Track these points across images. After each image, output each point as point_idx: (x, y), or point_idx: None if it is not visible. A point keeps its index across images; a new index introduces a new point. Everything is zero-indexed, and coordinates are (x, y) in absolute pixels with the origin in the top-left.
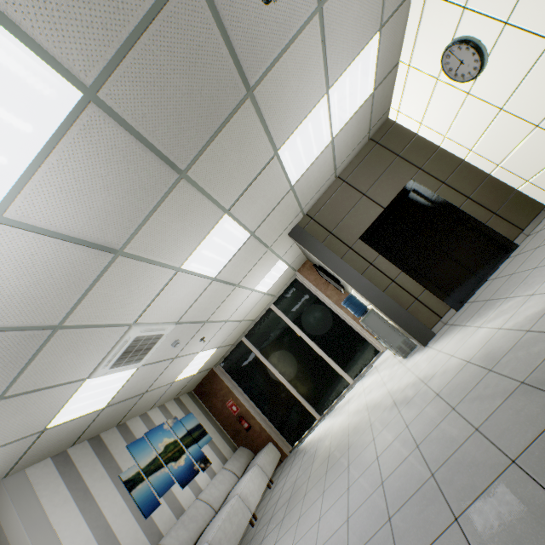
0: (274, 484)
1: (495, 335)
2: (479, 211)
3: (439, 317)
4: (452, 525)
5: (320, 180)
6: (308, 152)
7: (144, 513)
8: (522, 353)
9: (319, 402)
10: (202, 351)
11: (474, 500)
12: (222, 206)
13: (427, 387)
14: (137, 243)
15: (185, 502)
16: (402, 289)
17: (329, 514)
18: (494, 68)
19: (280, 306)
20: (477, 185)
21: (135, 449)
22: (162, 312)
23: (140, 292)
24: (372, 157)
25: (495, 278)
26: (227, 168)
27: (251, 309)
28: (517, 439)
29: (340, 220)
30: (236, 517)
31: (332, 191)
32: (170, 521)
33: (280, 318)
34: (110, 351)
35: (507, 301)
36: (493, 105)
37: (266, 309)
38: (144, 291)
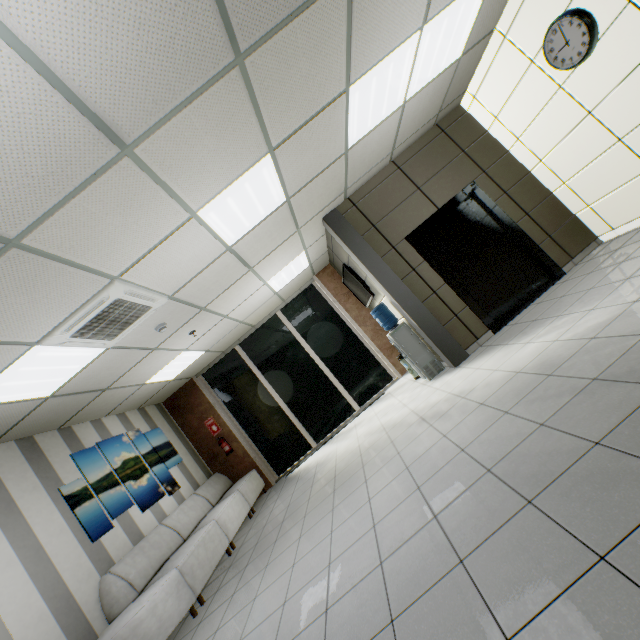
0: (256, 513)
1: (550, 347)
2: (534, 231)
3: (476, 338)
4: (526, 508)
5: (375, 157)
6: (377, 108)
7: (91, 536)
8: (589, 356)
9: (318, 428)
10: (187, 350)
11: (552, 482)
12: (269, 139)
13: (467, 400)
14: (154, 147)
15: (145, 528)
16: (442, 303)
17: (346, 526)
18: (599, 58)
19: (288, 315)
20: (538, 202)
21: (83, 460)
22: (156, 274)
23: (137, 230)
24: (435, 147)
25: (540, 302)
26: (292, 80)
27: (255, 310)
28: (598, 425)
29: (387, 212)
30: (212, 543)
31: (383, 176)
32: (125, 547)
33: (286, 329)
34: (77, 310)
35: (561, 318)
36: (583, 106)
37: (272, 315)
38: (143, 231)
